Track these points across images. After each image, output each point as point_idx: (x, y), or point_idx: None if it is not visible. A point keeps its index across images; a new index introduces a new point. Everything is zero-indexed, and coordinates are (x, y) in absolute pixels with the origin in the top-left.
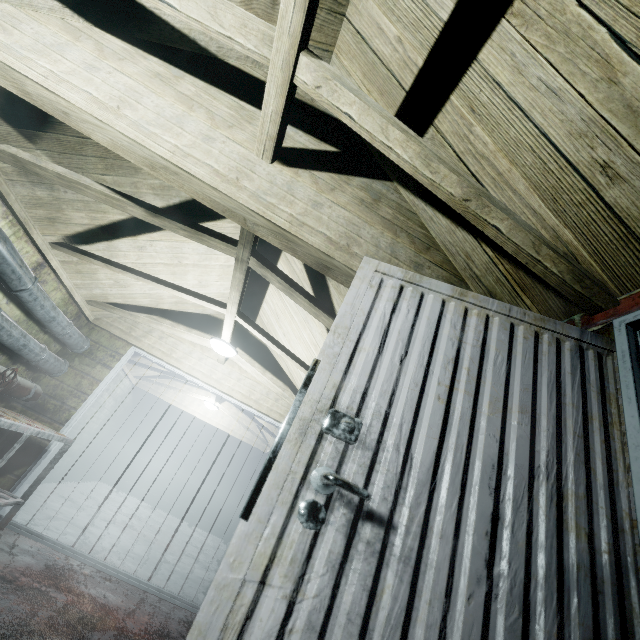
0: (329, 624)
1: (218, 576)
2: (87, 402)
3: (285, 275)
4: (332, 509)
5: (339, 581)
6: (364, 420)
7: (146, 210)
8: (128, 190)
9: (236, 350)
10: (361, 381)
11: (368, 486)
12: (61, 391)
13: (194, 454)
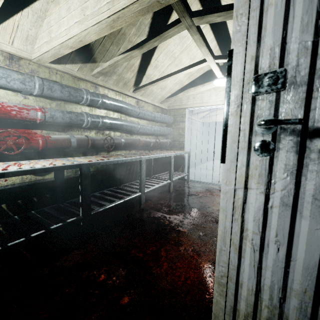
0: (298, 202)
1: (221, 189)
2: (185, 137)
3: (219, 7)
4: (279, 140)
5: (299, 179)
6: (289, 65)
7: (137, 49)
8: (130, 47)
9: None
10: (276, 36)
11: (308, 113)
12: (176, 138)
13: None
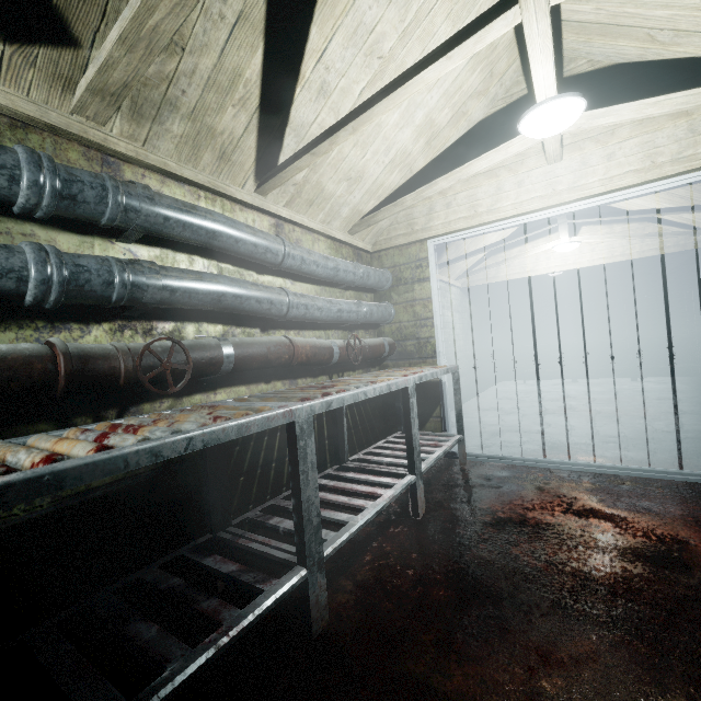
0: None
1: None
2: (436, 325)
3: None
4: None
5: None
6: None
7: None
8: None
9: (580, 96)
10: None
11: None
12: (406, 330)
13: (577, 313)
